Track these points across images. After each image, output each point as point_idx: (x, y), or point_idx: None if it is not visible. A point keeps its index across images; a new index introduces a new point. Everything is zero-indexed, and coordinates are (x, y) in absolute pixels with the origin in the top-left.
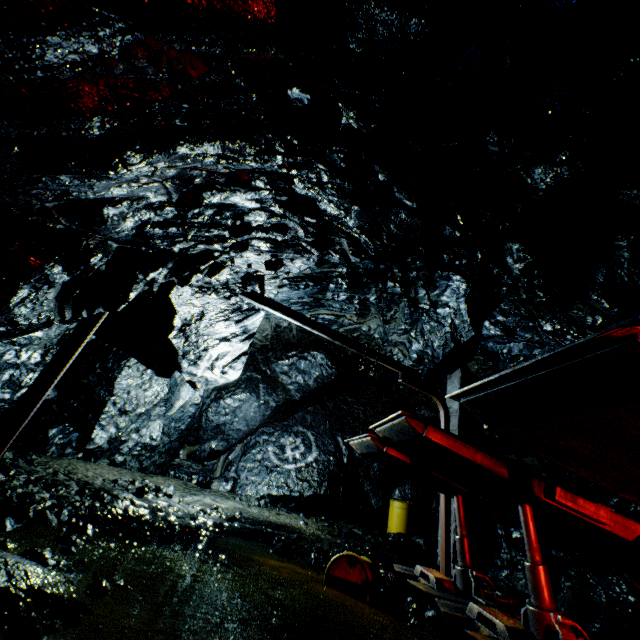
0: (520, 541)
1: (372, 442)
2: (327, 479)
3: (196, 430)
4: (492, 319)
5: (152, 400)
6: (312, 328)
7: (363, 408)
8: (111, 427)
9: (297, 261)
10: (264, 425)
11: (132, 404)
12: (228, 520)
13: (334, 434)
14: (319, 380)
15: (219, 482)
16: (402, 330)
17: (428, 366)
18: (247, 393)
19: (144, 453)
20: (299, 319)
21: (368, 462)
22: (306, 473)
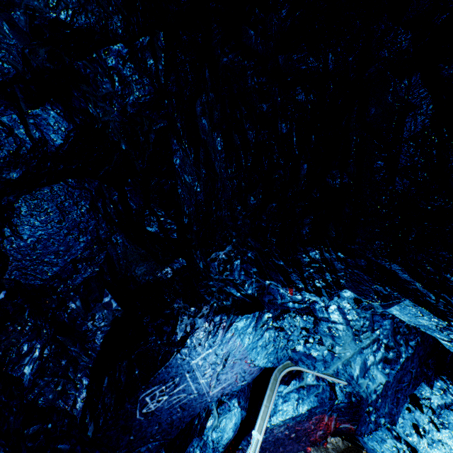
0: None
1: None
2: None
3: None
4: None
5: None
6: None
7: None
8: None
9: None
10: None
11: None
12: None
13: None
14: (345, 443)
15: None
16: None
17: None
18: None
19: None
20: None
21: None
22: None
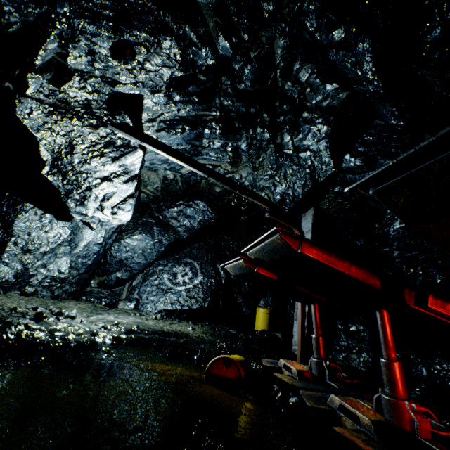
0: (356, 333)
1: (244, 264)
2: (210, 296)
3: (103, 264)
4: (353, 151)
5: (55, 240)
6: (187, 164)
7: (236, 243)
8: (16, 264)
9: (156, 60)
10: (159, 259)
11: (34, 244)
12: (126, 333)
13: (215, 263)
14: (202, 223)
15: (124, 303)
16: (268, 175)
17: (289, 205)
18: (143, 234)
19: (54, 284)
20: (174, 155)
21: (240, 282)
22: (193, 292)
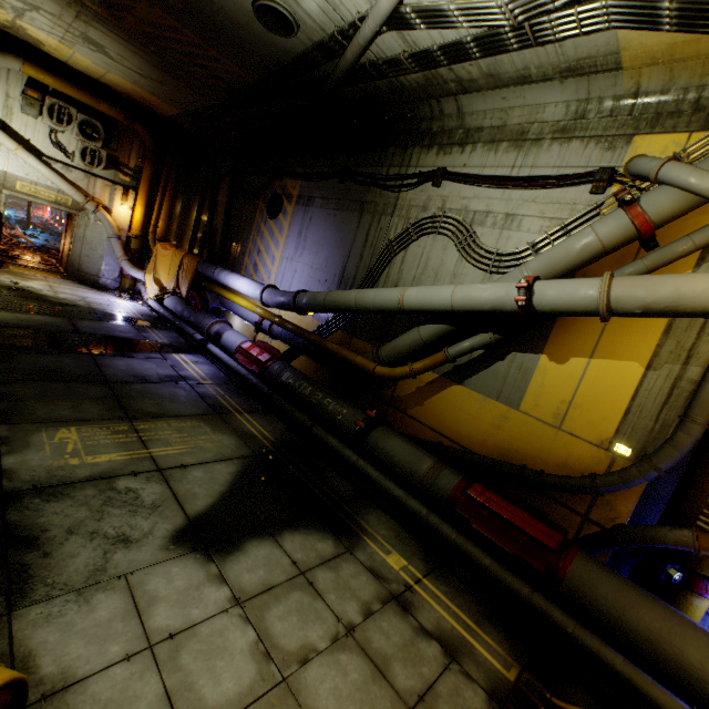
0: None
1: None
2: None
3: None
4: None
5: None
6: None
7: None
8: None
9: None
10: None
11: None
12: None
13: None
14: None
15: None
16: None
17: None
18: None
19: None
20: None
21: None
22: None
